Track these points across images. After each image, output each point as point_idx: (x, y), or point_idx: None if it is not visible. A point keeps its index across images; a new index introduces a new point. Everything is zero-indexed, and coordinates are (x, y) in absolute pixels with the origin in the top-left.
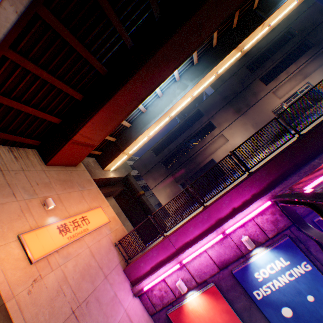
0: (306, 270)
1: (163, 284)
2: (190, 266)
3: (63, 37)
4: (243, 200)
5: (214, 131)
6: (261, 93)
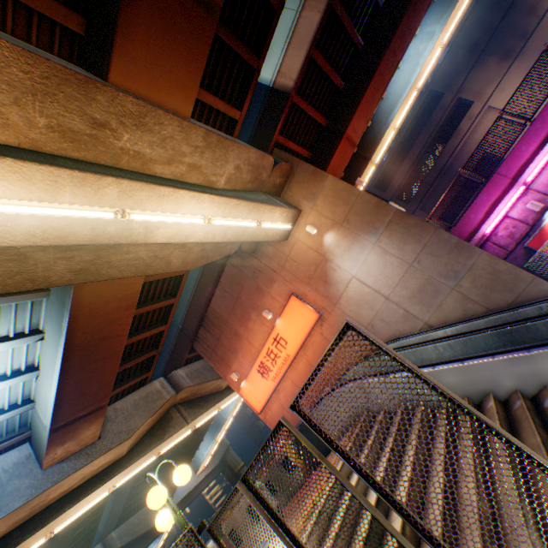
0: None
1: (506, 222)
2: (535, 186)
3: (341, 20)
4: None
5: (472, 110)
6: (543, 2)
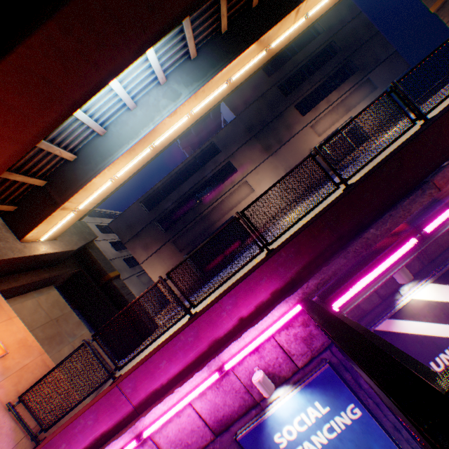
0: (354, 418)
1: None
2: (160, 436)
3: None
4: (257, 302)
5: (236, 177)
6: (297, 126)
